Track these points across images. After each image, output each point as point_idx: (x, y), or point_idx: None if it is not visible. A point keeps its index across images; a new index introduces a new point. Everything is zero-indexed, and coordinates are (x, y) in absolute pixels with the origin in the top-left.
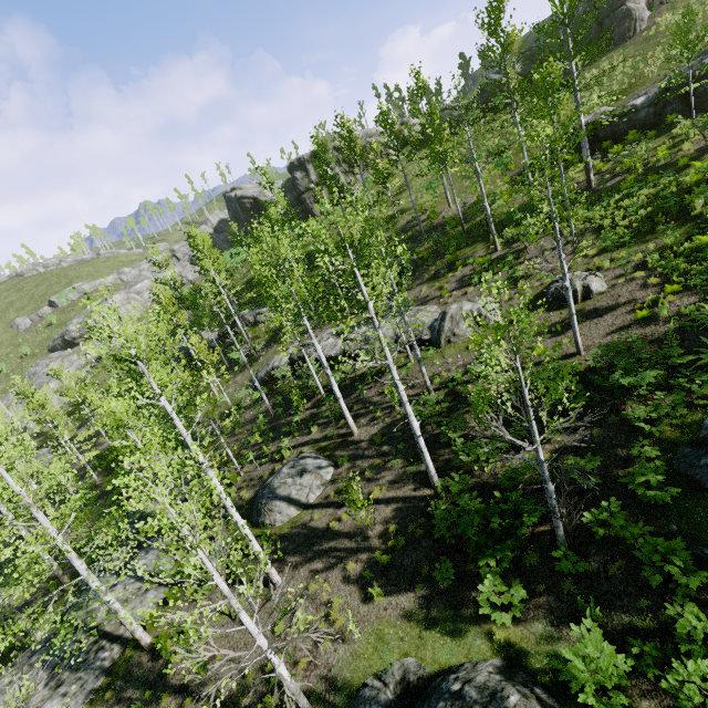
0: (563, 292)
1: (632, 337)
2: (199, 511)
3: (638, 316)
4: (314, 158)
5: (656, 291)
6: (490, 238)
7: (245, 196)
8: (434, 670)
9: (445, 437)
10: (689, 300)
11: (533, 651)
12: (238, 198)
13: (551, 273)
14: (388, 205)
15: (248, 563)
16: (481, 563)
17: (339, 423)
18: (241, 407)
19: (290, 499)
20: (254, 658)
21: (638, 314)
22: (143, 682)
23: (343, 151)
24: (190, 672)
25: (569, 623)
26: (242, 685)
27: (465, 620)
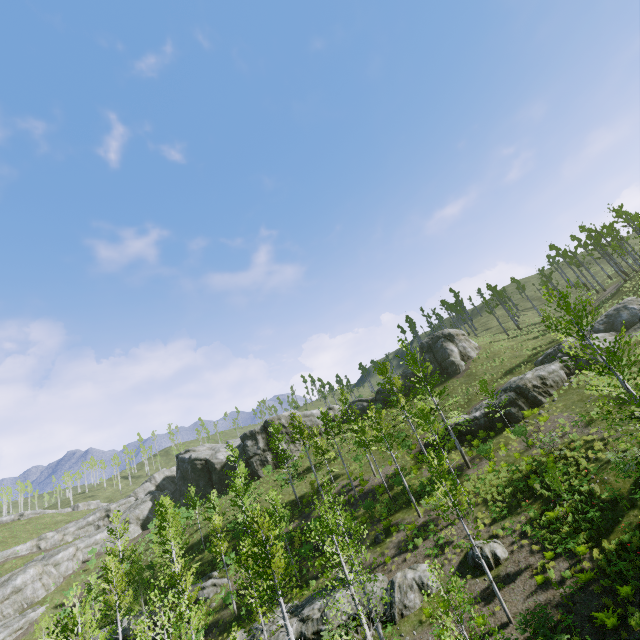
0: (478, 561)
1: (542, 602)
2: None
3: (538, 581)
4: (263, 430)
5: (541, 557)
6: (412, 505)
7: (198, 458)
8: None
9: None
10: (564, 564)
11: None
12: (192, 460)
13: (466, 540)
14: (324, 470)
15: None
16: None
17: None
18: None
19: None
20: None
21: (537, 579)
22: None
23: (295, 435)
24: None
25: None
26: None
27: None
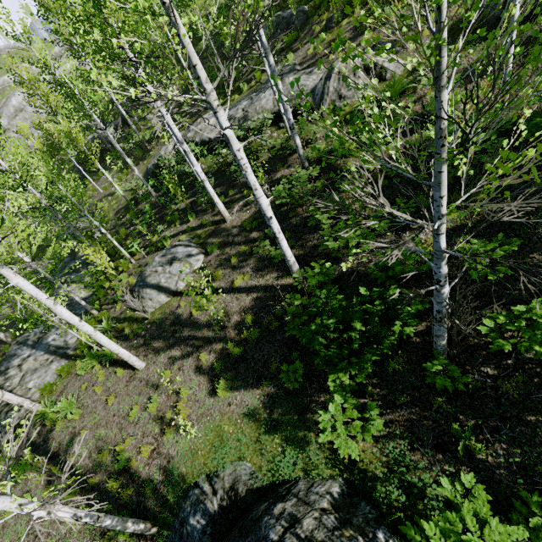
0: None
1: None
2: (63, 302)
3: None
4: None
5: None
6: None
7: None
8: (266, 481)
9: (313, 220)
10: None
11: (383, 478)
12: None
13: None
14: None
15: (123, 345)
16: (330, 378)
17: (214, 210)
18: (137, 199)
19: (159, 287)
20: (110, 438)
21: None
22: (32, 443)
23: None
24: (63, 441)
25: (433, 448)
26: (97, 462)
27: (308, 428)
